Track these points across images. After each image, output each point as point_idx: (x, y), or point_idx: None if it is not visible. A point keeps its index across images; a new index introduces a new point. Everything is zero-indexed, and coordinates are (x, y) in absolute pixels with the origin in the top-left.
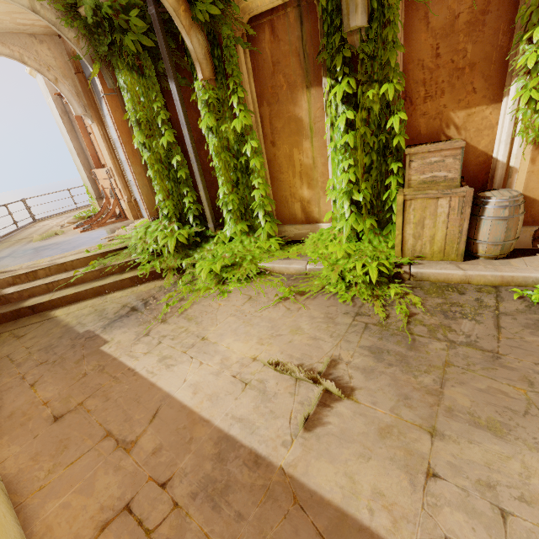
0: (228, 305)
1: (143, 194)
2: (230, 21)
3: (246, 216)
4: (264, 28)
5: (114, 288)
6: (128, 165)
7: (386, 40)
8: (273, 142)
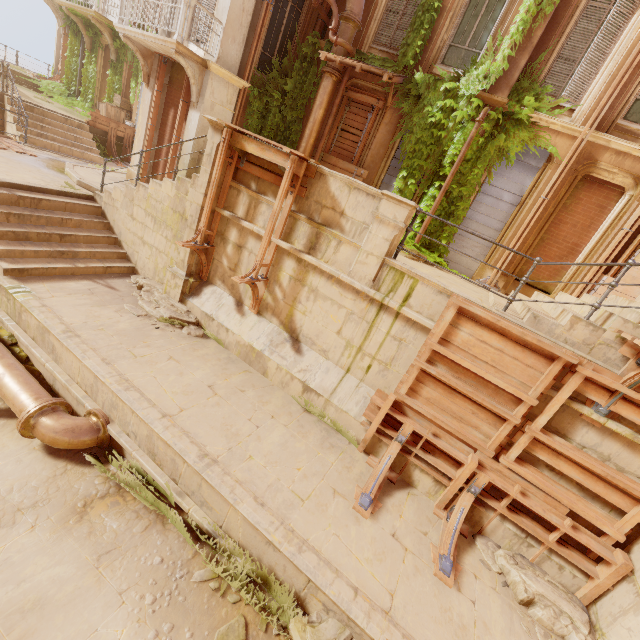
0: (52, 101)
1: (62, 73)
2: (98, 41)
3: (86, 97)
4: (108, 49)
5: (27, 87)
6: (62, 60)
7: (120, 67)
8: (103, 80)
